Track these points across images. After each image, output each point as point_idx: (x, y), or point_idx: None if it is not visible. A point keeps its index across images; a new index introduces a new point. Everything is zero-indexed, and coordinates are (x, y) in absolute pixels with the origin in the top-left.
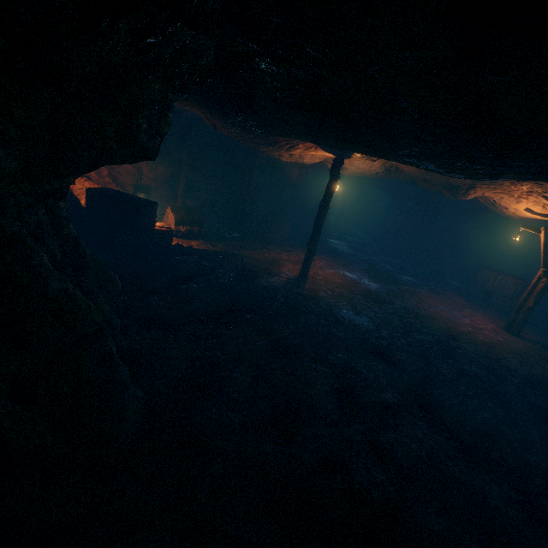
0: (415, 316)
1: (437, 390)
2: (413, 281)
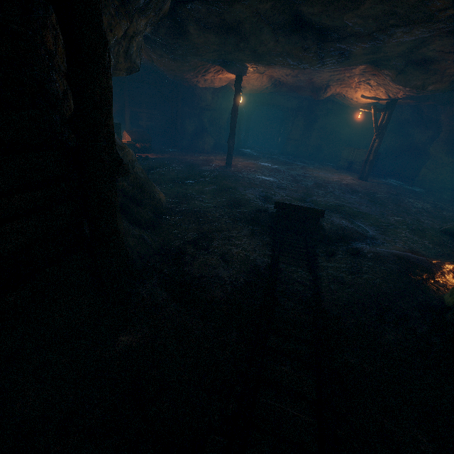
0: (303, 177)
1: (314, 197)
2: (302, 164)
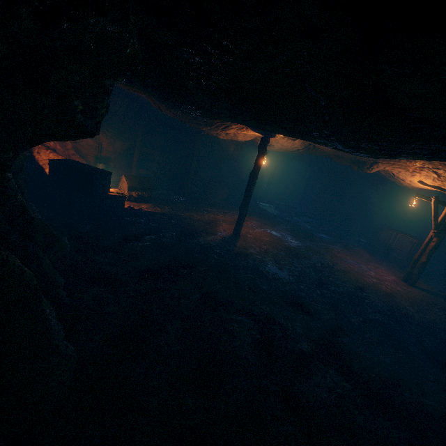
0: (329, 269)
1: (347, 338)
2: (328, 238)
